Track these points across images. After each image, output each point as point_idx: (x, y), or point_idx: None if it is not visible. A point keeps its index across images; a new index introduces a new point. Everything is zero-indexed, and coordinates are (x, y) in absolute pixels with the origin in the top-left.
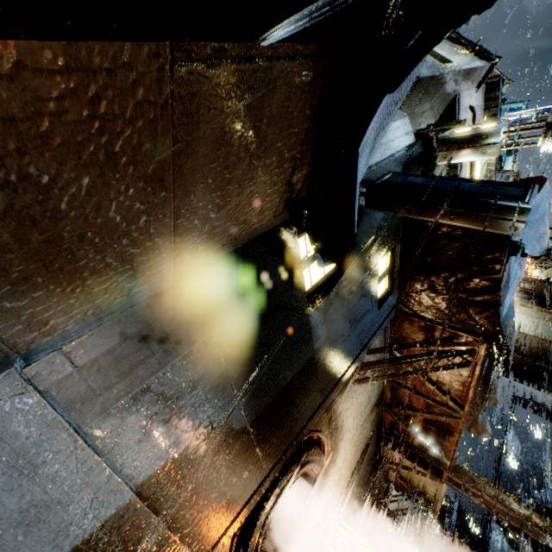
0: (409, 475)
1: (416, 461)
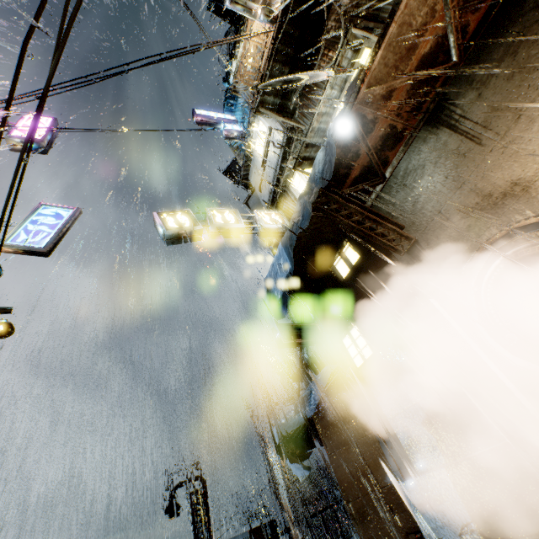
0: None
1: None
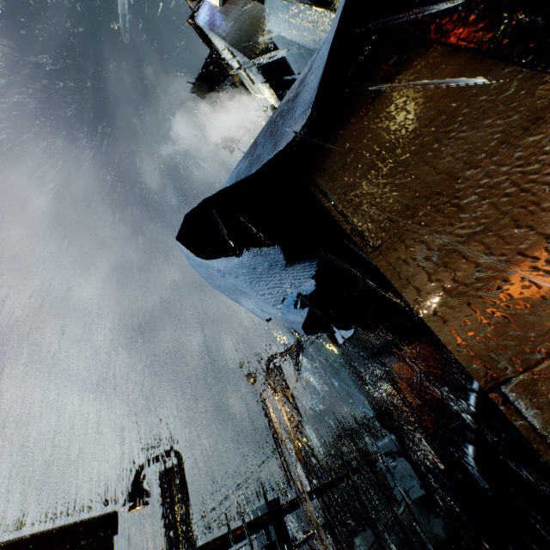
0: None
1: None
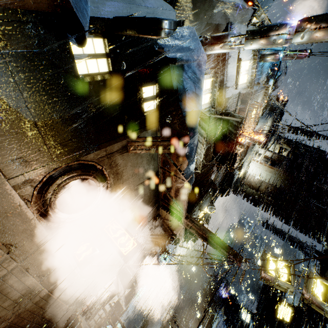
0: (172, 225)
1: (173, 215)
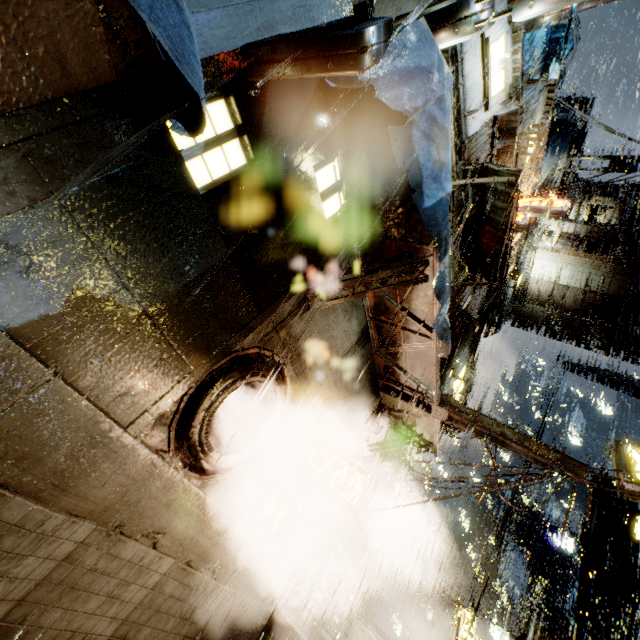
0: (410, 420)
1: (410, 402)
